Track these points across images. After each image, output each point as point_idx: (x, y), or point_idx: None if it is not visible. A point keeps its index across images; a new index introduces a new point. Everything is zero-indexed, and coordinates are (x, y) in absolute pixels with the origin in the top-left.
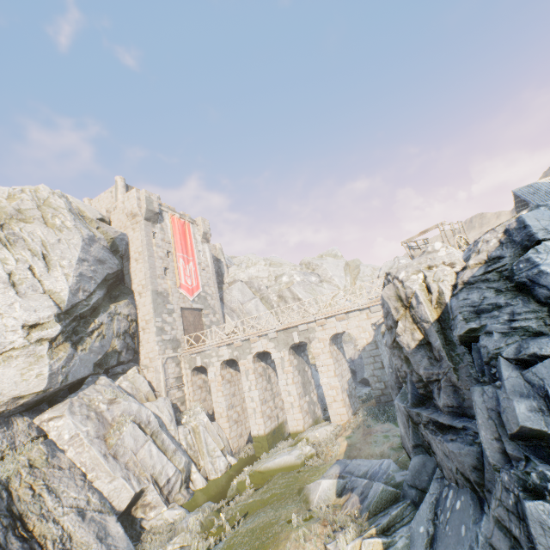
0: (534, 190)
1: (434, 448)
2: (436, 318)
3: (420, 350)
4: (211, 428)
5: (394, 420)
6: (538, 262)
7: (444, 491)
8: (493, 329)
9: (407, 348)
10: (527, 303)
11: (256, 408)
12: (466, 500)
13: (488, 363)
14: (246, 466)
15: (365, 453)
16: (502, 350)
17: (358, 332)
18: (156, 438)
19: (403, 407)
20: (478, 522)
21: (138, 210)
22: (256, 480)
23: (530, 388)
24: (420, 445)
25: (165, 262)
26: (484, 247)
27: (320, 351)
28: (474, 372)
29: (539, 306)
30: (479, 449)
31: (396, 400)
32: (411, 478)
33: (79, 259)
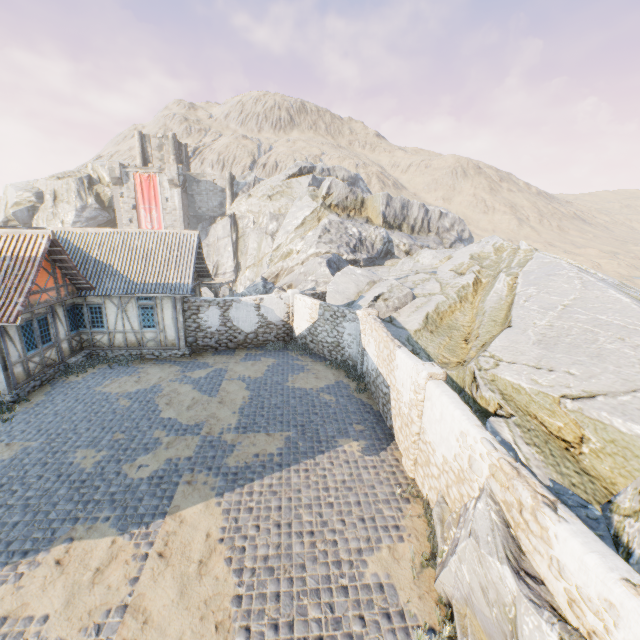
0: None
1: None
2: None
3: None
4: None
5: None
6: None
7: None
8: None
9: None
10: None
11: None
12: None
13: None
14: None
15: None
16: None
17: None
18: None
19: None
20: None
21: (109, 179)
22: None
23: None
24: None
25: (131, 214)
26: None
27: None
28: None
29: None
30: None
31: None
32: None
33: (74, 222)
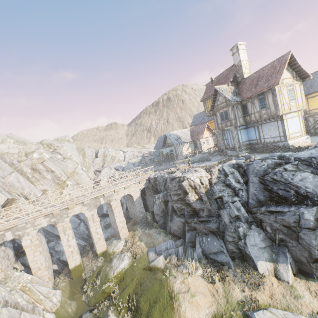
0: (170, 135)
1: (197, 228)
2: (204, 192)
3: (197, 201)
4: (37, 280)
5: (153, 227)
6: (230, 180)
7: (200, 238)
8: (225, 195)
9: (192, 201)
10: (229, 189)
11: (73, 250)
12: (212, 237)
13: (225, 203)
14: (74, 287)
15: (157, 242)
16: (229, 200)
17: (134, 193)
18: (17, 309)
19: (183, 220)
20: (218, 239)
21: None
22: (114, 281)
23: (234, 207)
24: (189, 229)
25: None
26: (214, 173)
27: (116, 206)
28: (216, 205)
29: (231, 190)
30: (218, 223)
31: (177, 218)
32: (188, 240)
33: None
